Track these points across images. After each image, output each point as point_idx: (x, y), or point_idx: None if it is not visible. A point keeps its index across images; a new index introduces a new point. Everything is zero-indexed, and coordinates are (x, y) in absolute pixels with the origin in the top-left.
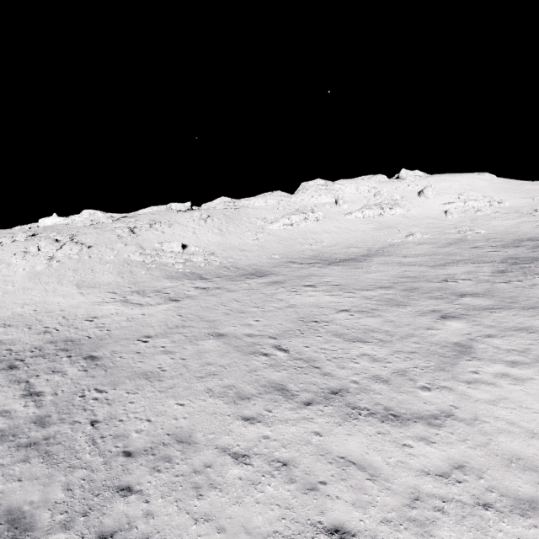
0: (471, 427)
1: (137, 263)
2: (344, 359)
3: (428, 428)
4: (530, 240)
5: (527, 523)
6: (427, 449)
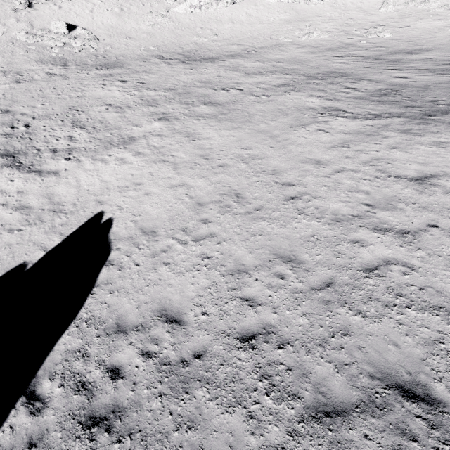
0: (56, 179)
1: (21, 43)
2: (55, 137)
3: (36, 176)
4: (407, 52)
5: (11, 212)
6: (19, 183)
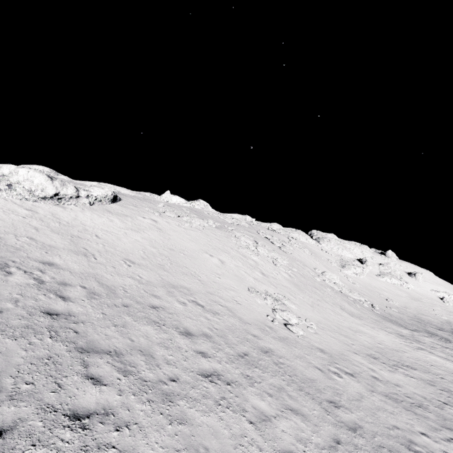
0: None
1: (338, 291)
2: None
3: None
4: None
5: None
6: None
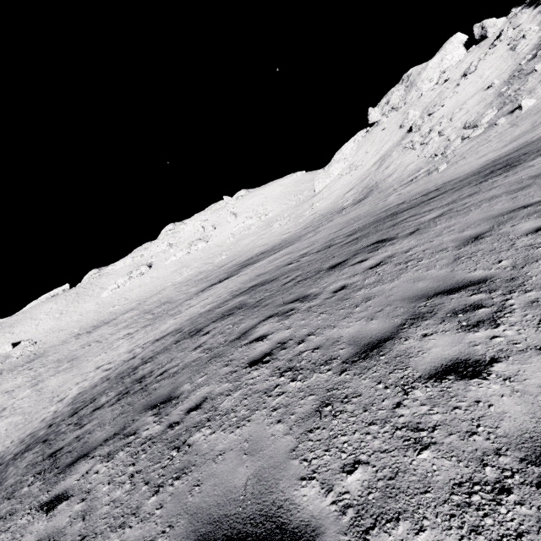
0: None
1: None
2: None
3: None
4: (222, 266)
5: None
6: None
